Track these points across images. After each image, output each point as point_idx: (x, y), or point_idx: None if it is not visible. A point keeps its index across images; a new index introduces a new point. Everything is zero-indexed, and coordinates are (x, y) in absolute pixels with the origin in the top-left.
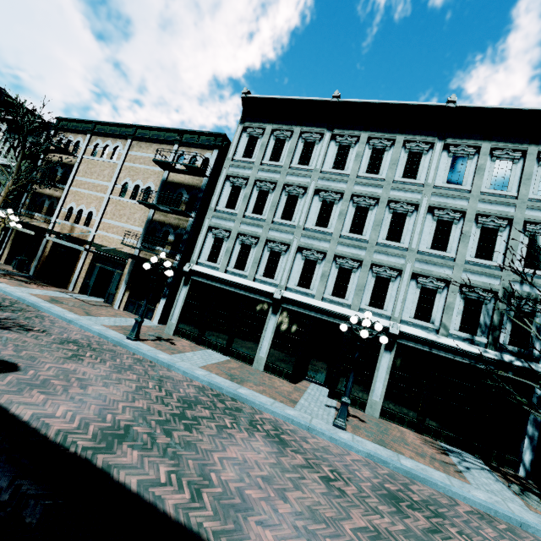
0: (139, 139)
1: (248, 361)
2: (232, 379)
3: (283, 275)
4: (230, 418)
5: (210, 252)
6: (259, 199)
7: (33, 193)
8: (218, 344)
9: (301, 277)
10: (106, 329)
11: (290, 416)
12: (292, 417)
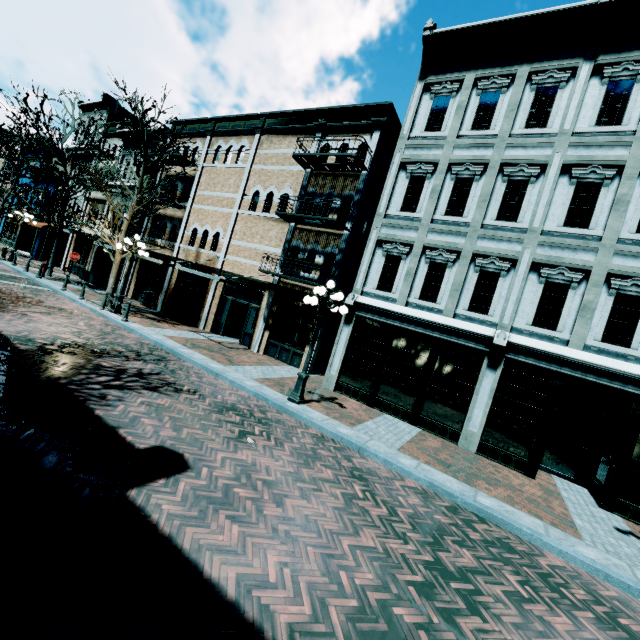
0: (270, 132)
1: (450, 435)
2: (451, 472)
3: (506, 309)
4: (508, 568)
5: (381, 276)
6: (455, 193)
7: (154, 217)
8: (400, 407)
9: (538, 311)
10: (259, 385)
11: (597, 564)
12: (601, 567)
